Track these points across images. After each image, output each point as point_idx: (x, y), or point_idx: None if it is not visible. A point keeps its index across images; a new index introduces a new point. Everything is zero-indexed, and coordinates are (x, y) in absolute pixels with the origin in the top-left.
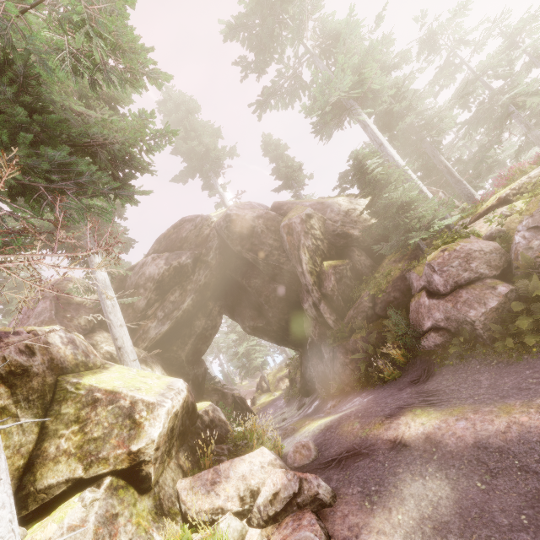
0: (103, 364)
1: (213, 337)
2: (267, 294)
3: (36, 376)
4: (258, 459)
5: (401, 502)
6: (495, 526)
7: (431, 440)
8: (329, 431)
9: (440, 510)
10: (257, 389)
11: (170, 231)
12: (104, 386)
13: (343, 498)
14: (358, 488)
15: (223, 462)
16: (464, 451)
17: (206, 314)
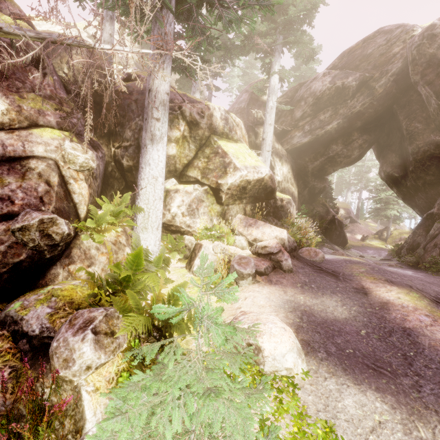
0: (238, 140)
1: (342, 164)
2: (420, 144)
3: (201, 129)
4: (277, 232)
5: (312, 297)
6: (330, 336)
7: (385, 305)
8: (345, 261)
9: (321, 313)
10: (376, 233)
11: (358, 45)
12: (224, 148)
13: (294, 276)
14: (306, 280)
15: (261, 221)
16: (391, 324)
17: (346, 142)
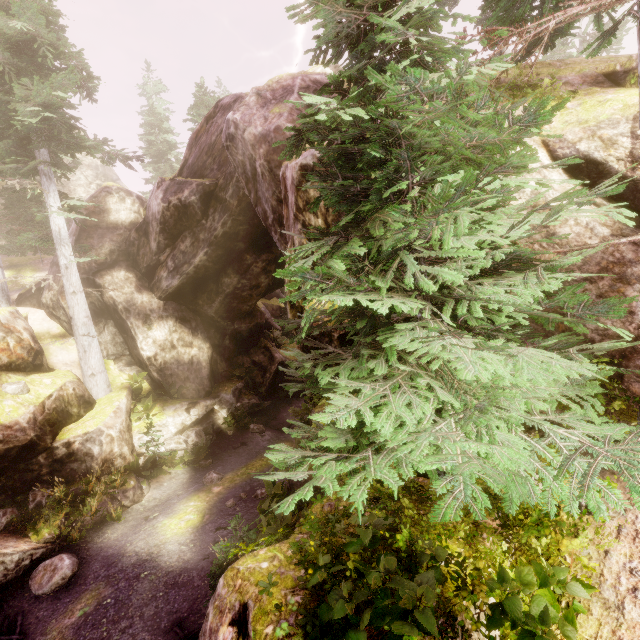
0: None
1: (256, 297)
2: None
3: None
4: None
5: None
6: None
7: None
8: (106, 569)
9: None
10: None
11: (203, 127)
12: None
13: None
14: None
15: None
16: None
17: (240, 270)
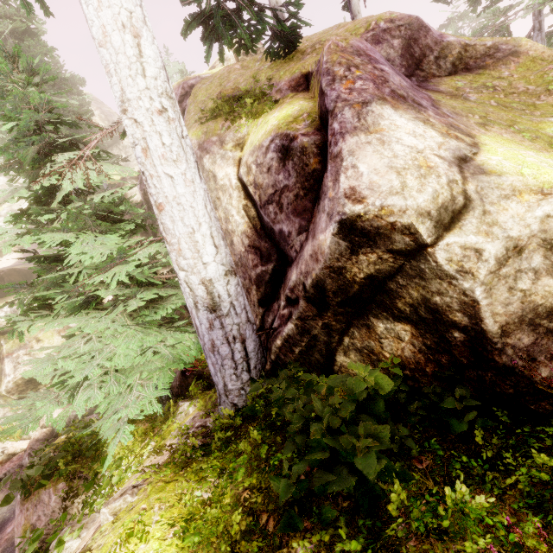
0: None
1: None
2: None
3: None
4: (56, 415)
5: None
6: None
7: None
8: None
9: None
10: None
11: None
12: (5, 352)
13: None
14: None
15: None
16: None
17: None
